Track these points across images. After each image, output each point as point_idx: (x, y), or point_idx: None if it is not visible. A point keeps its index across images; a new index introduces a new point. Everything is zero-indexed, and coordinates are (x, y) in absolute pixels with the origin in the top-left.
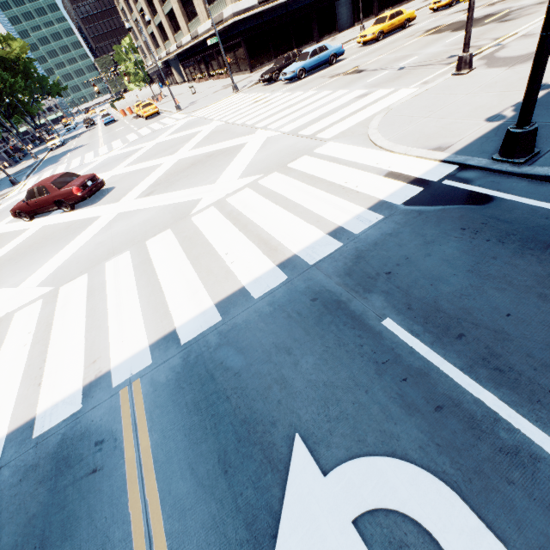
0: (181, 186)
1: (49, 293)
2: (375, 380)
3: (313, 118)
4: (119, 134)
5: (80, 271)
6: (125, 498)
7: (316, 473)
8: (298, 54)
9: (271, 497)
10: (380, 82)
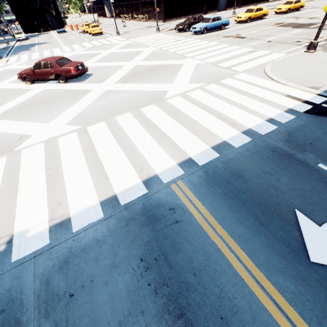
0: (147, 81)
1: (79, 129)
2: (326, 189)
3: (223, 58)
4: (74, 41)
5: (96, 119)
6: (206, 234)
7: (315, 225)
8: (201, 18)
9: (293, 235)
10: (259, 46)
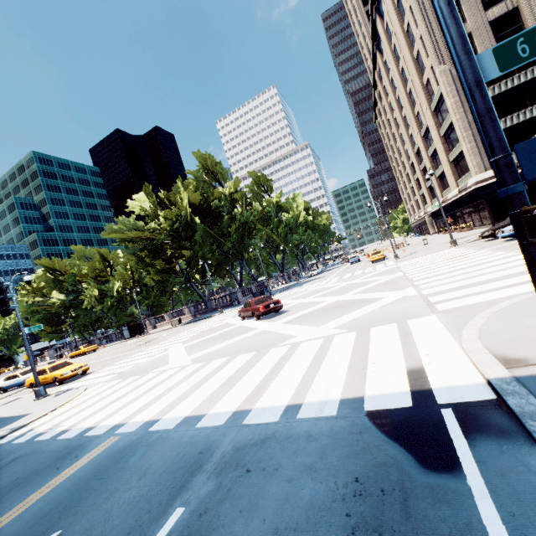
0: (307, 321)
1: (186, 365)
2: None
3: (464, 283)
4: (346, 272)
5: (207, 359)
6: (37, 490)
7: None
8: None
9: None
10: None
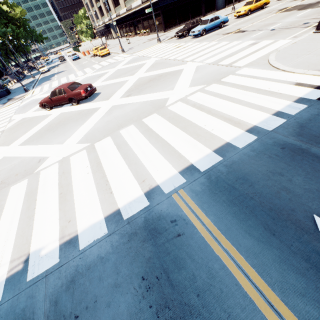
0: (149, 91)
1: (88, 147)
2: None
3: (224, 55)
4: (86, 65)
5: (103, 135)
6: (209, 248)
7: None
8: (199, 21)
9: (313, 246)
10: (261, 37)
